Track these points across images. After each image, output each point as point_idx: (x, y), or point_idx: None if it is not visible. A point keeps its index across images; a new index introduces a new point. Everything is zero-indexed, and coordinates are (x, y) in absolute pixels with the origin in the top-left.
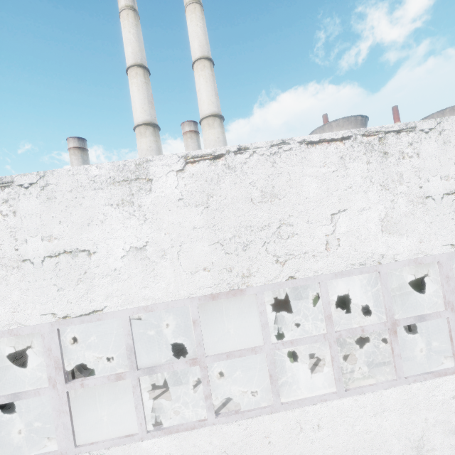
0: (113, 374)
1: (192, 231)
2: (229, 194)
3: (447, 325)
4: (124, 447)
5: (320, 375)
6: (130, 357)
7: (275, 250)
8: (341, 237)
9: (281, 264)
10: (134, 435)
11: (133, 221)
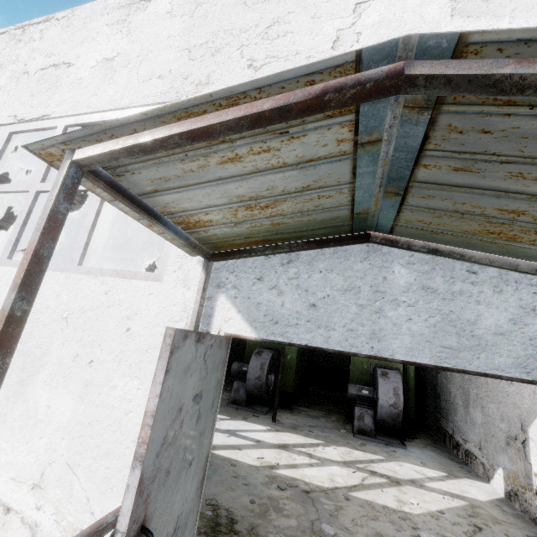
0: None
1: None
2: None
3: None
4: None
5: None
6: None
7: None
8: None
9: None
10: None
11: None
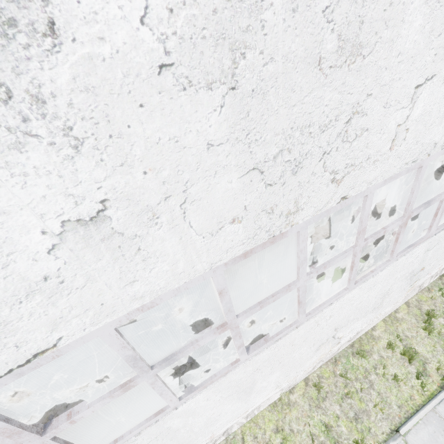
0: (115, 389)
1: (205, 154)
2: (280, 45)
3: (438, 204)
4: (157, 424)
5: (275, 244)
6: (136, 366)
7: (335, 163)
8: (411, 126)
9: (337, 183)
10: (164, 410)
11: (36, 154)
